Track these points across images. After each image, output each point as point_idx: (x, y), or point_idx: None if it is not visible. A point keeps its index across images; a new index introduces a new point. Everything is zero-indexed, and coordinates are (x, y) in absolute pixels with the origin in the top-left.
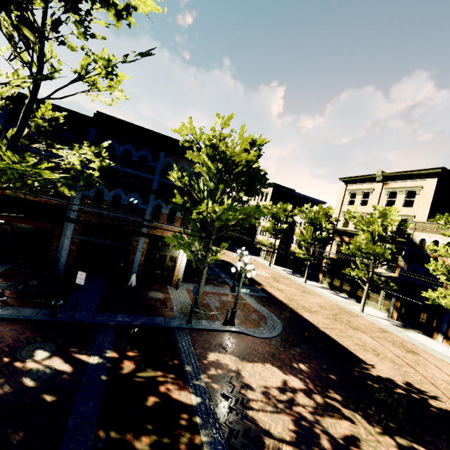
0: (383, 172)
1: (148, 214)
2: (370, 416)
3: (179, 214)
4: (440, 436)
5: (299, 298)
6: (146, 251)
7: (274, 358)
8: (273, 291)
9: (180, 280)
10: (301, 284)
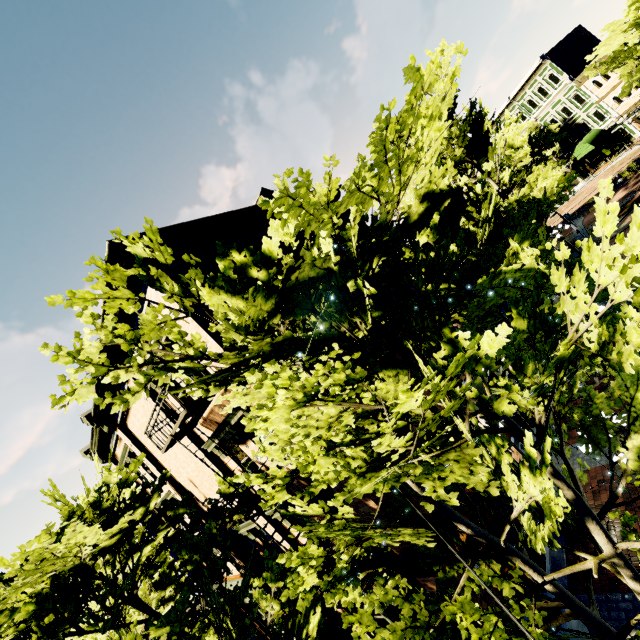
0: None
1: None
2: (636, 172)
3: None
4: None
5: None
6: None
7: None
8: None
9: None
10: None
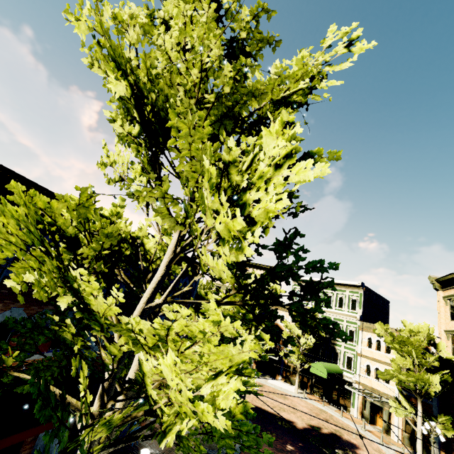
0: None
1: None
2: None
3: None
4: (343, 452)
5: None
6: None
7: (280, 451)
8: None
9: None
10: None
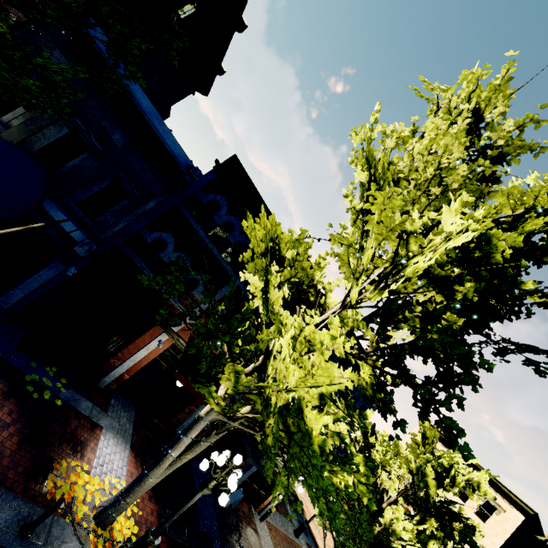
0: None
1: None
2: None
3: None
4: None
5: None
6: None
7: None
8: (315, 532)
9: (271, 513)
10: None
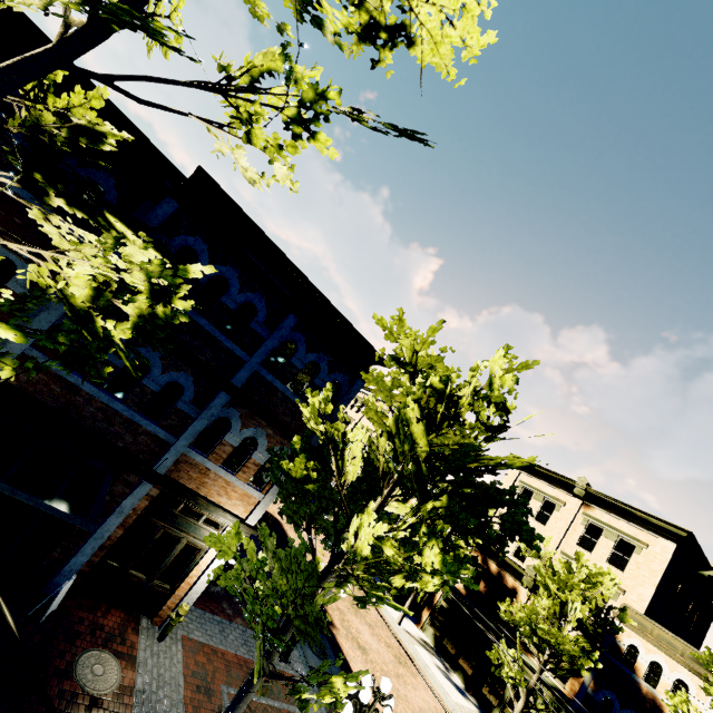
0: (588, 485)
1: (192, 434)
2: None
3: (260, 455)
4: None
5: (396, 688)
6: (138, 515)
7: None
8: (352, 653)
9: (181, 618)
10: (392, 625)
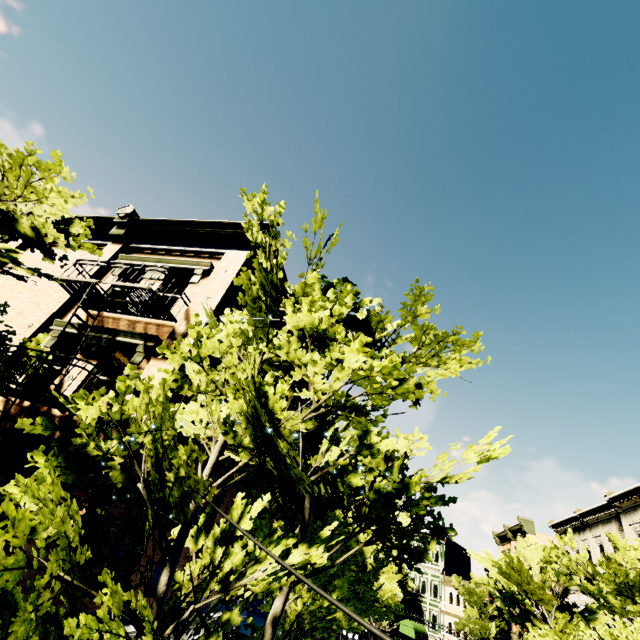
0: None
1: None
2: None
3: None
4: None
5: None
6: None
7: None
8: None
9: None
10: None
